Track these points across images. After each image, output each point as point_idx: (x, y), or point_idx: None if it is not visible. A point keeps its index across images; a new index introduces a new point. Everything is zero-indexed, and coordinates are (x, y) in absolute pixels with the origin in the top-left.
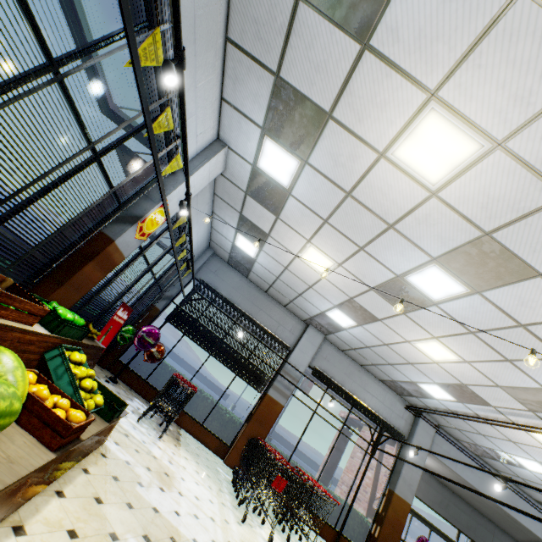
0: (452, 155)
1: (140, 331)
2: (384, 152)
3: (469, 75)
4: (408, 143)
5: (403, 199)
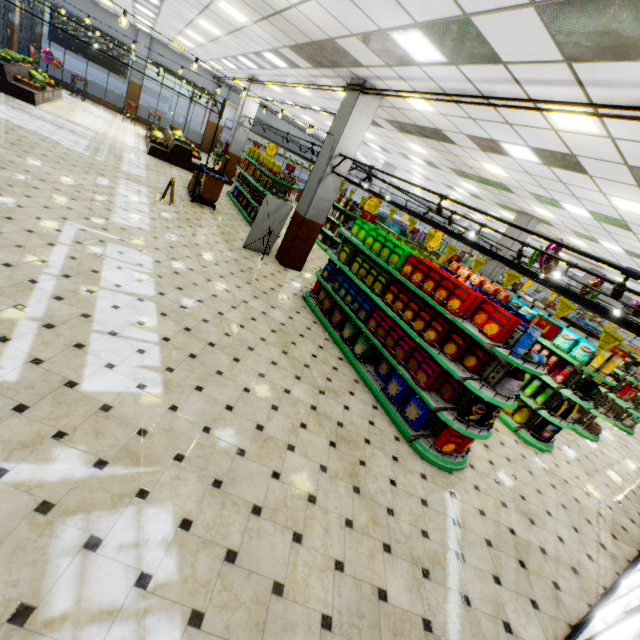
0: None
1: (42, 53)
2: None
3: None
4: None
5: None
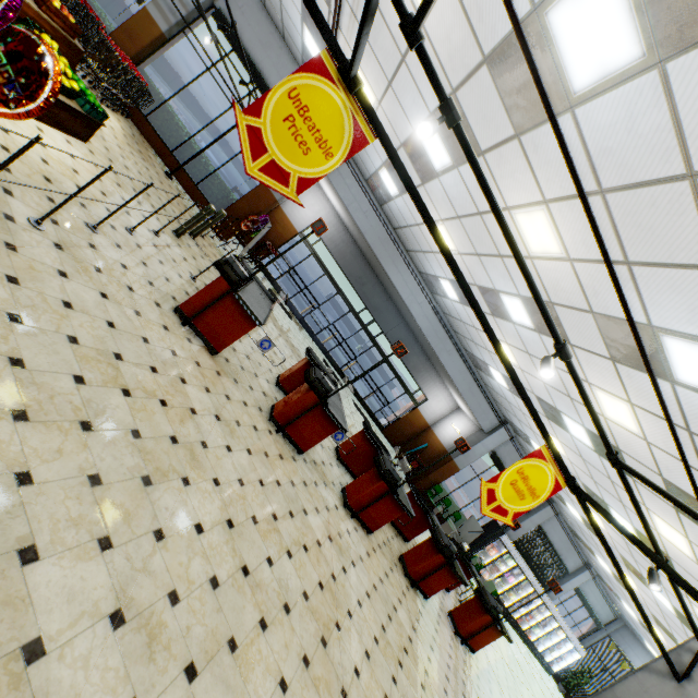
0: None
1: None
2: None
3: None
4: None
5: None
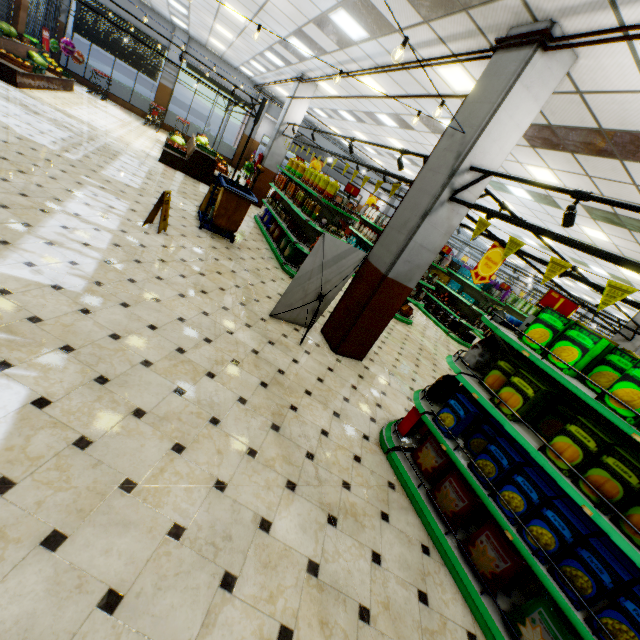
0: None
1: (61, 43)
2: None
3: None
4: None
5: None
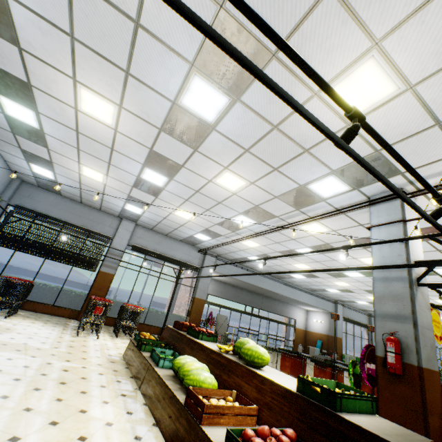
0: (107, 110)
1: None
2: (76, 108)
3: (83, 72)
4: (84, 103)
5: (106, 133)
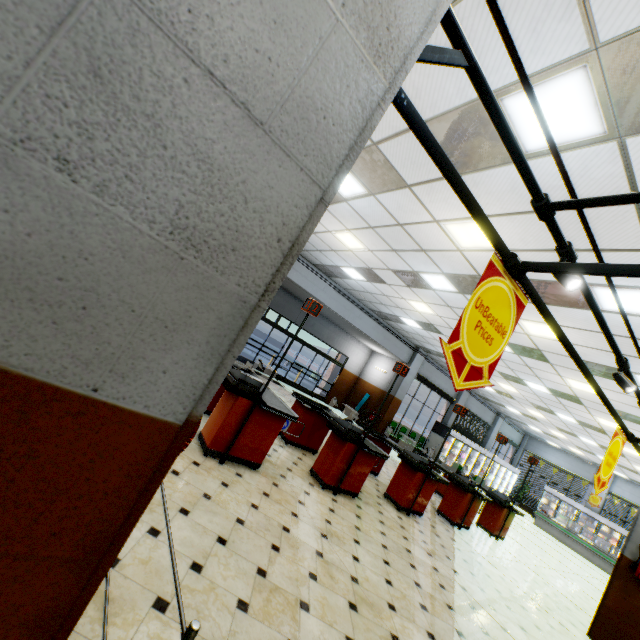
0: None
1: None
2: None
3: None
4: None
5: None
